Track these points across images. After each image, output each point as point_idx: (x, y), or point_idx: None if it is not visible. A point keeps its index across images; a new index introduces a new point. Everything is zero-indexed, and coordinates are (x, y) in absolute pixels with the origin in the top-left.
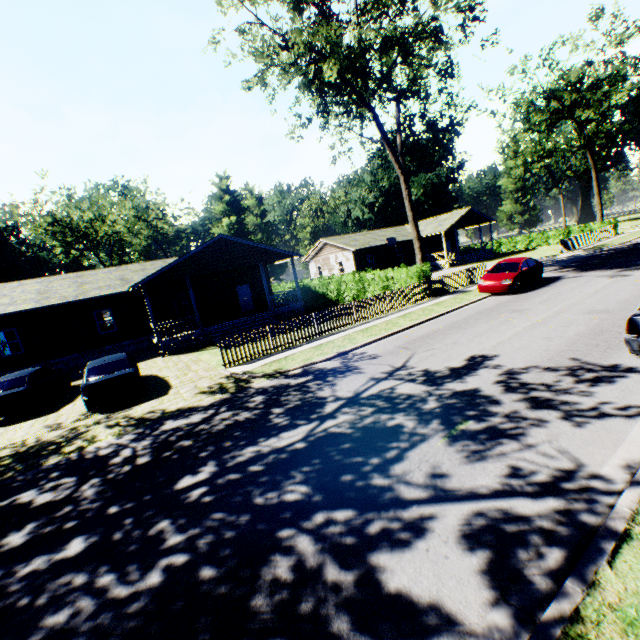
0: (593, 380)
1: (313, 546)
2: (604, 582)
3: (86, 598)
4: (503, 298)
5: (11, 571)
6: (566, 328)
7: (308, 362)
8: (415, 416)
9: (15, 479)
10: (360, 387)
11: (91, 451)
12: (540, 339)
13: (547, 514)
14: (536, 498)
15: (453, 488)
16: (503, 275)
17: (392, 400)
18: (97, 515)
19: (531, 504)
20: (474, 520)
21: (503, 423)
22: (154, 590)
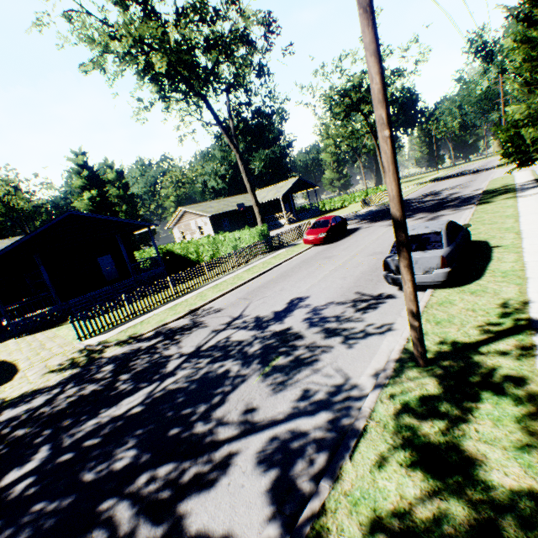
0: (366, 308)
1: (131, 511)
2: (345, 474)
3: None
4: (321, 248)
5: None
6: (356, 268)
7: (161, 323)
8: (241, 360)
9: None
10: (202, 340)
11: None
12: (339, 279)
13: (320, 426)
14: (315, 414)
15: (259, 420)
16: (319, 230)
17: (226, 348)
18: None
19: (311, 420)
20: (269, 445)
21: (304, 354)
22: None
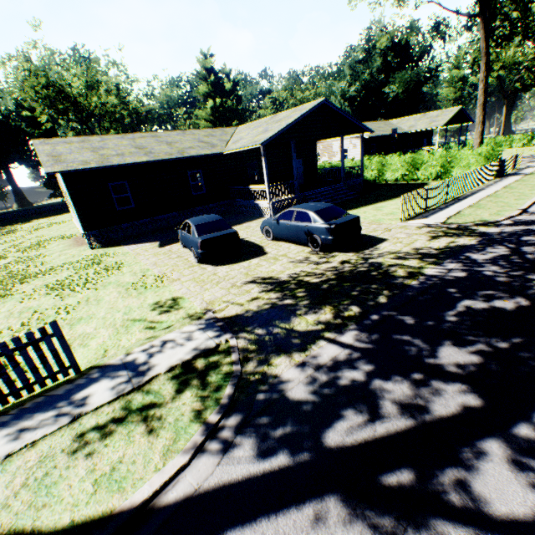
0: None
1: None
2: None
3: None
4: None
5: None
6: None
7: (505, 216)
8: None
9: (407, 294)
10: None
11: (438, 275)
12: None
13: None
14: None
15: None
16: None
17: None
18: None
19: None
20: None
21: None
22: None
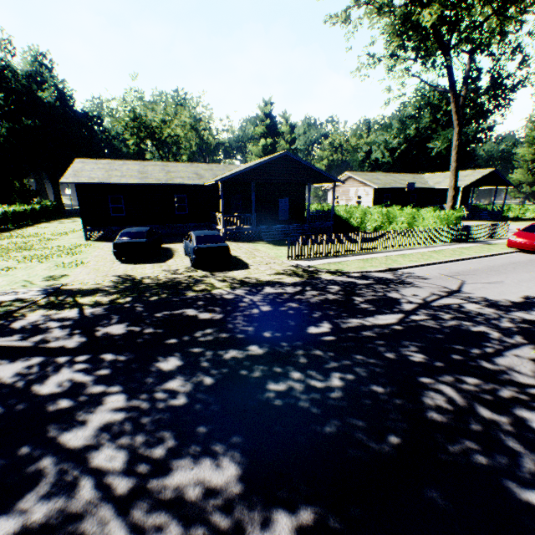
0: None
1: (456, 393)
2: None
3: (290, 381)
4: (533, 256)
5: (218, 353)
6: None
7: (363, 270)
8: (495, 329)
9: (171, 299)
10: (426, 298)
11: (217, 294)
12: None
13: None
14: None
15: None
16: None
17: (465, 313)
18: (256, 335)
19: None
20: None
21: None
22: (340, 389)
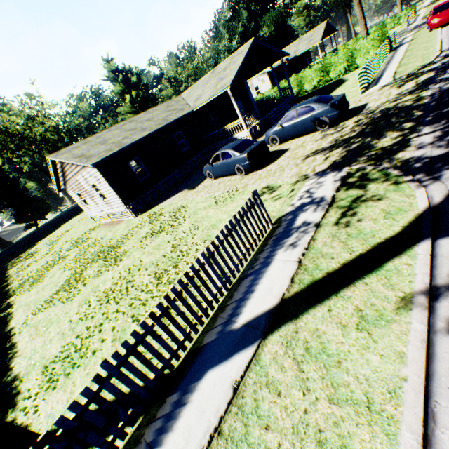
0: None
1: None
2: None
3: None
4: None
5: None
6: None
7: (432, 58)
8: None
9: (430, 105)
10: None
11: (435, 92)
12: None
13: None
14: None
15: None
16: None
17: None
18: None
19: None
20: None
21: None
22: None
